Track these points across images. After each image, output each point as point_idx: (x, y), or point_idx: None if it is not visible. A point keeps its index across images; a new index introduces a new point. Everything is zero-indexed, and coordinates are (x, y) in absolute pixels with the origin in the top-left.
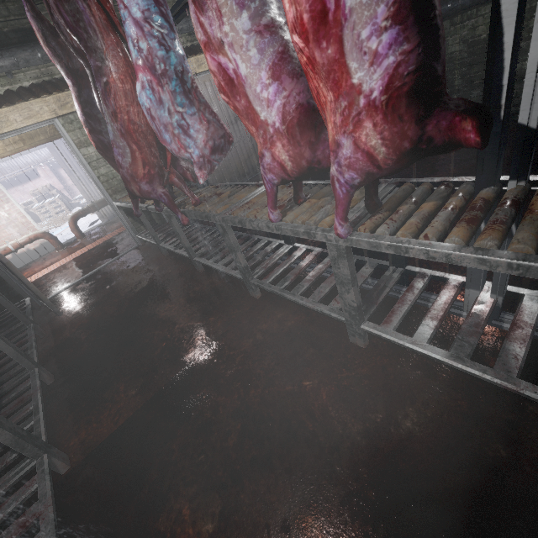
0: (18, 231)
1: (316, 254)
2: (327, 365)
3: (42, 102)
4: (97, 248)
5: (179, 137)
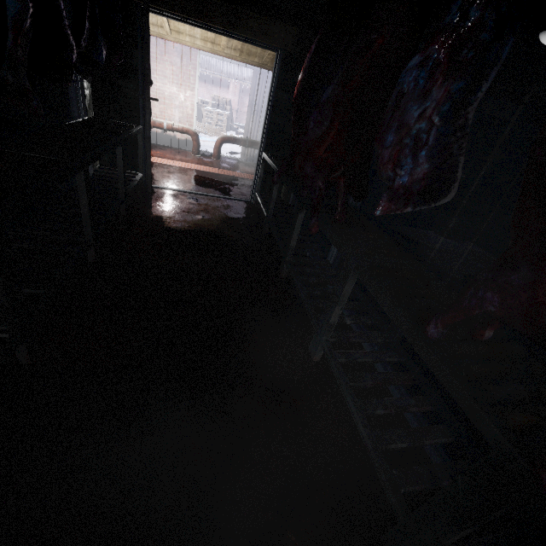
0: (180, 117)
1: (415, 379)
2: (332, 540)
3: (284, 28)
4: (220, 176)
5: (402, 151)
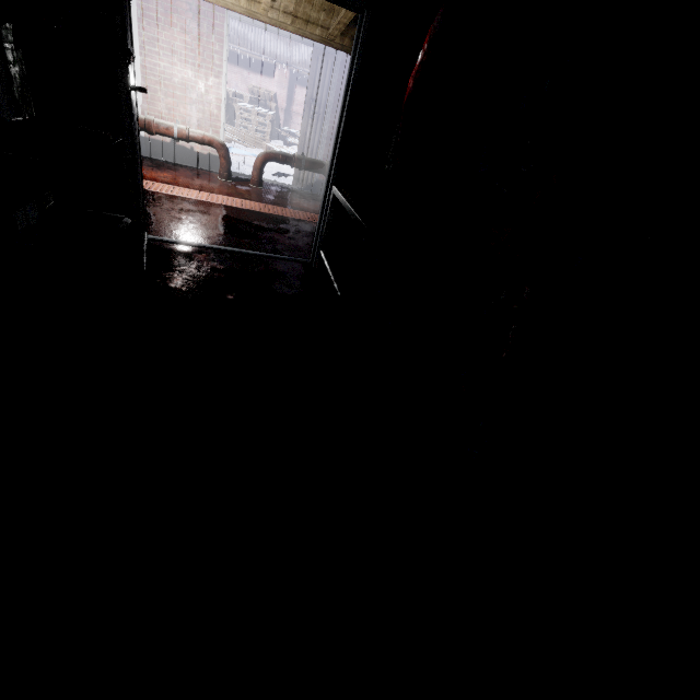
0: (199, 118)
1: None
2: None
3: None
4: (262, 217)
5: None
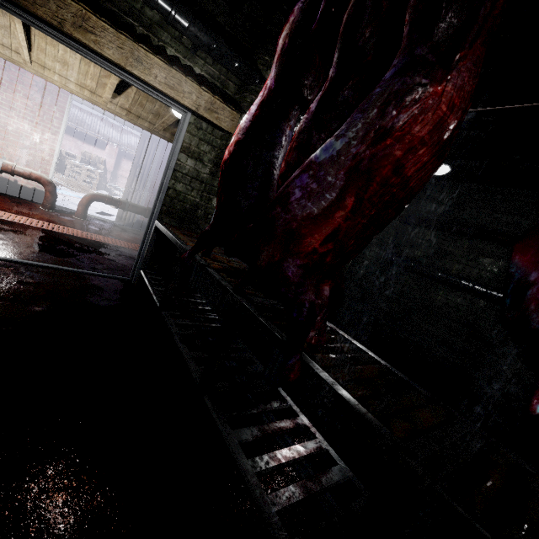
0: (29, 160)
1: None
2: None
3: (196, 90)
4: (84, 241)
5: None
